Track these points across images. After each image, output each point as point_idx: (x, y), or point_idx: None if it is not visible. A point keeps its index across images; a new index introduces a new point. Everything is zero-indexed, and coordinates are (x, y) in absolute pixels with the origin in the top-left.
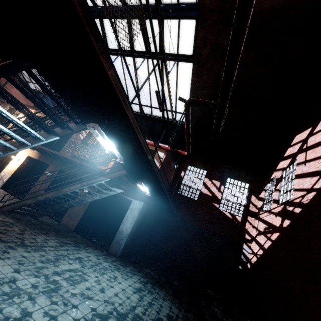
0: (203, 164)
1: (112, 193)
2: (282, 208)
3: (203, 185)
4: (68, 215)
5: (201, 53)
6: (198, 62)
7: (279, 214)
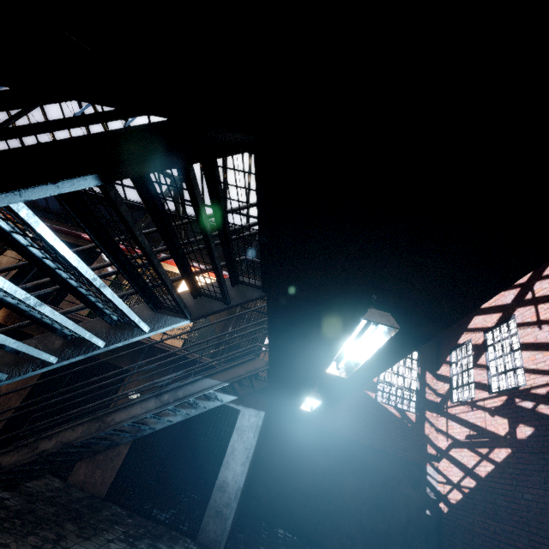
0: None
1: (211, 404)
2: (505, 401)
3: None
4: (88, 459)
5: None
6: None
7: (500, 412)
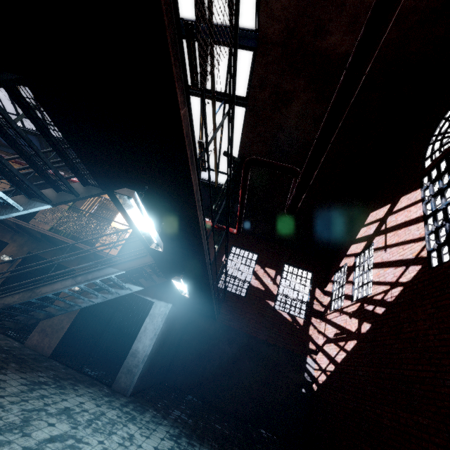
0: (253, 245)
1: (123, 292)
2: (358, 307)
3: (254, 275)
4: (40, 330)
5: (257, 96)
6: (253, 107)
7: (355, 315)
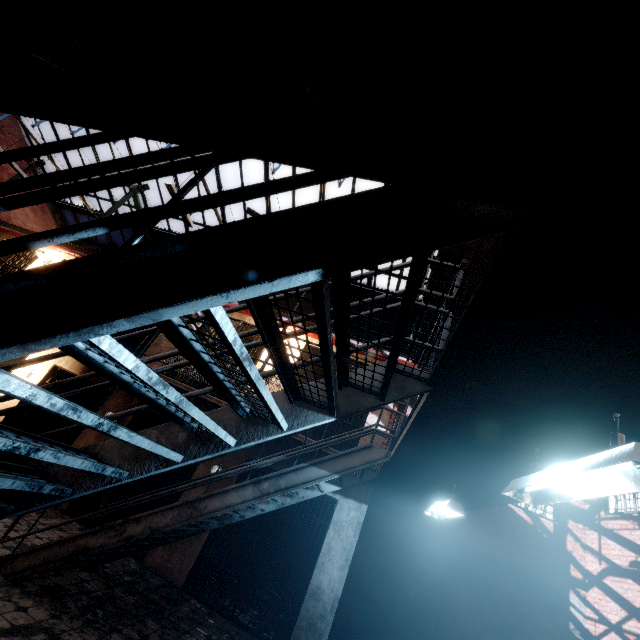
0: None
1: (310, 494)
2: None
3: None
4: None
5: None
6: None
7: None
